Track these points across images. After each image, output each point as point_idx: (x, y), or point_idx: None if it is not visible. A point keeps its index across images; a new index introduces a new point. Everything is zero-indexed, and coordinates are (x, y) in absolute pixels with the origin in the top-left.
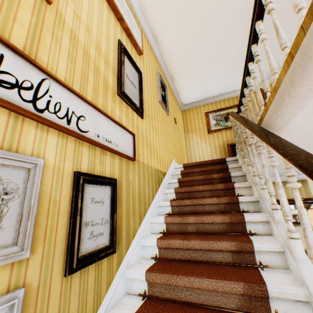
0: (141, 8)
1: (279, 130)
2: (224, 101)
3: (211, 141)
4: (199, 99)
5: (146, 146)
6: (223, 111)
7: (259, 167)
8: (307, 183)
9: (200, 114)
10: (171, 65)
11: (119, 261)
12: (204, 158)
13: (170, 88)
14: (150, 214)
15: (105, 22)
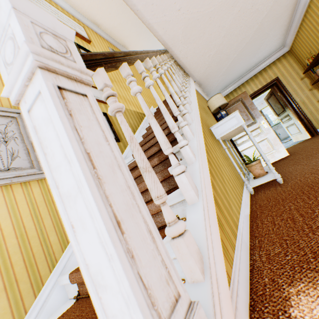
0: (74, 9)
1: (168, 47)
2: None
3: None
4: None
5: (121, 99)
6: None
7: (180, 73)
8: (259, 76)
9: None
10: (119, 38)
11: (125, 146)
12: None
13: None
14: (139, 133)
15: None
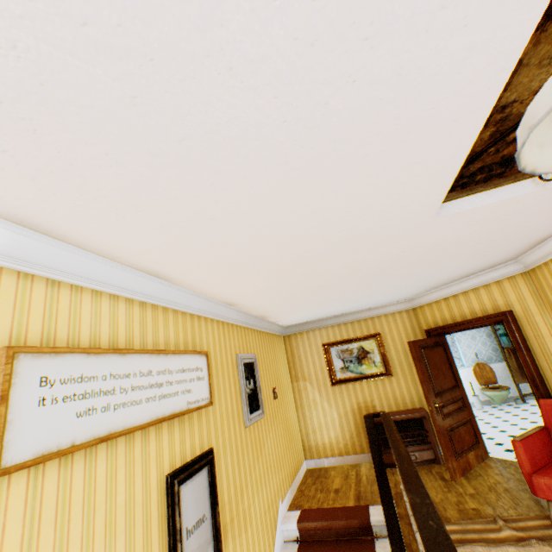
0: (202, 296)
1: None
2: (353, 324)
3: (337, 399)
4: (311, 318)
5: None
6: (353, 343)
7: None
8: None
9: (315, 345)
10: (261, 311)
11: None
12: (330, 433)
13: (261, 332)
14: None
15: (140, 494)
